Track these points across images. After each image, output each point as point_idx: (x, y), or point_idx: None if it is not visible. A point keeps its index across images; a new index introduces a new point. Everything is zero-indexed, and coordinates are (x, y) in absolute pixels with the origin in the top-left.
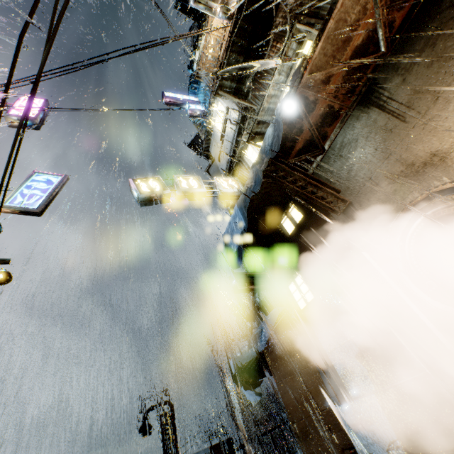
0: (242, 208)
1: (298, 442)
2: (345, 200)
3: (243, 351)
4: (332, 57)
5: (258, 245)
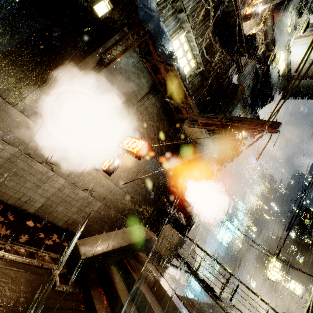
0: None
1: None
2: (109, 65)
3: None
4: (178, 89)
5: None
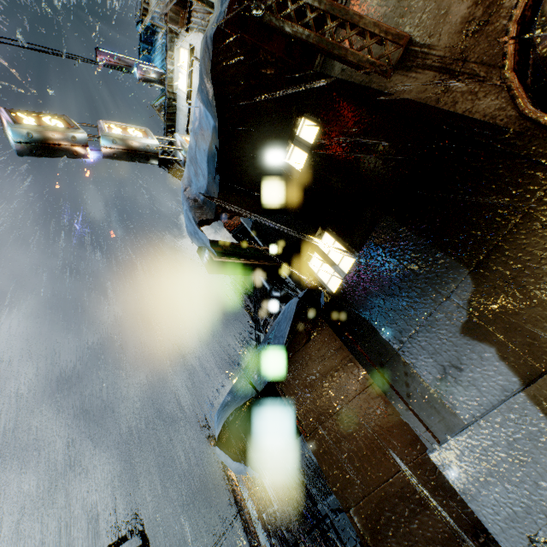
0: (203, 82)
1: (346, 545)
2: (399, 35)
3: (237, 390)
4: None
5: (251, 206)
